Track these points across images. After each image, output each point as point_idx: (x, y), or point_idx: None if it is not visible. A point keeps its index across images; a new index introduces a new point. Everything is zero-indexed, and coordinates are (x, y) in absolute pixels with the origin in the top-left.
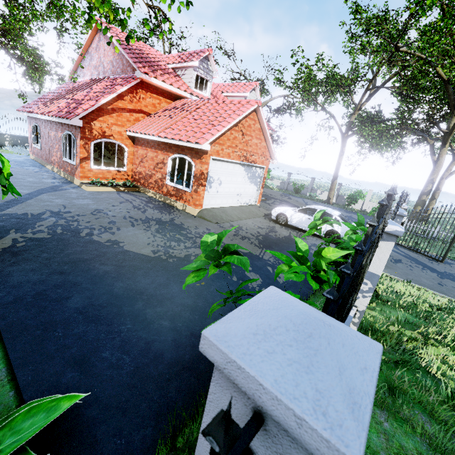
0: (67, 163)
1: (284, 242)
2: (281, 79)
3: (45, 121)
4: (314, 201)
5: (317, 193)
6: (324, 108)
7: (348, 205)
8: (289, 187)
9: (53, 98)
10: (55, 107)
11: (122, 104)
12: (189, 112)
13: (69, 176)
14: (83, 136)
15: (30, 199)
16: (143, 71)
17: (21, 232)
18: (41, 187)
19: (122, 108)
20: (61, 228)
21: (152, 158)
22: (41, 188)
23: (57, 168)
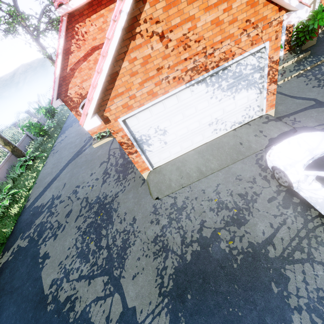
0: None
1: (228, 274)
2: None
3: None
4: None
5: None
6: None
7: None
8: None
9: None
10: None
11: (75, 58)
12: None
13: None
14: (71, 108)
15: (57, 178)
16: (56, 5)
17: (22, 238)
18: (74, 153)
19: (77, 61)
20: (39, 229)
21: None
22: (73, 154)
23: None
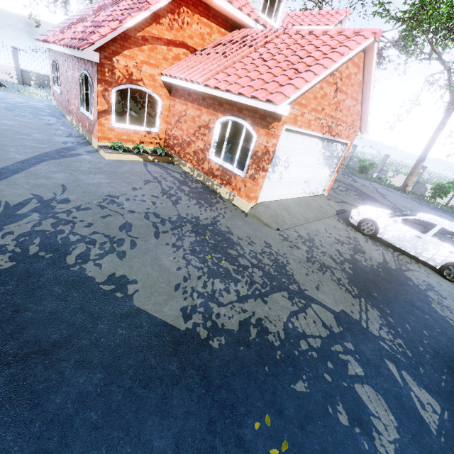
0: (85, 116)
1: (383, 278)
2: (388, 3)
3: (62, 55)
4: (384, 186)
5: (388, 175)
6: (440, 56)
7: (432, 197)
8: (351, 163)
9: (73, 22)
10: (69, 33)
11: (157, 31)
12: (254, 48)
13: (87, 134)
14: (101, 79)
15: (20, 172)
16: None
17: None
18: (46, 149)
19: (157, 37)
20: (39, 241)
21: (193, 119)
22: (45, 151)
23: (75, 121)
